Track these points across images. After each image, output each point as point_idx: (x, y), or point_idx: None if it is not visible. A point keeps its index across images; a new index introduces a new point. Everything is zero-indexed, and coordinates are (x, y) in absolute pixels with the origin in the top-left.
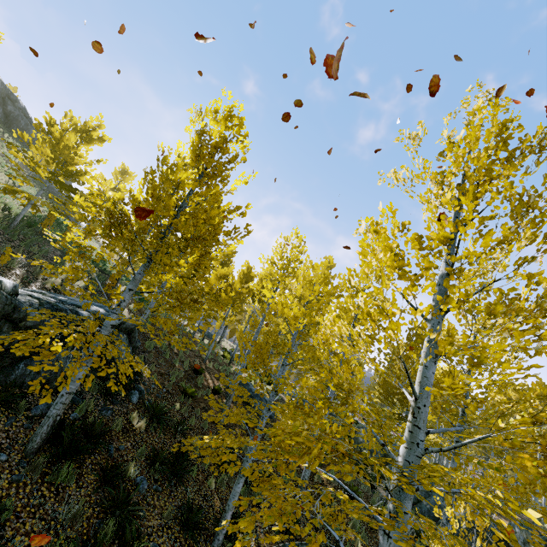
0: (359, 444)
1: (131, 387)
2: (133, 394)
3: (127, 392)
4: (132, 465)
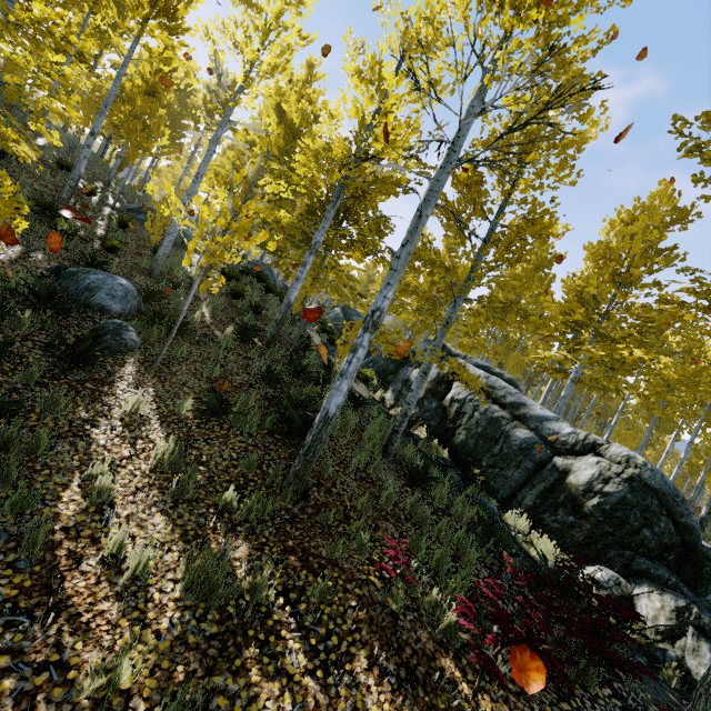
0: (328, 319)
1: None
2: None
3: None
4: None
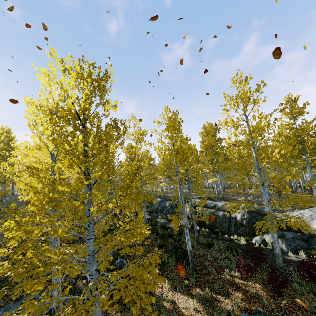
0: None
1: None
2: None
3: None
4: None
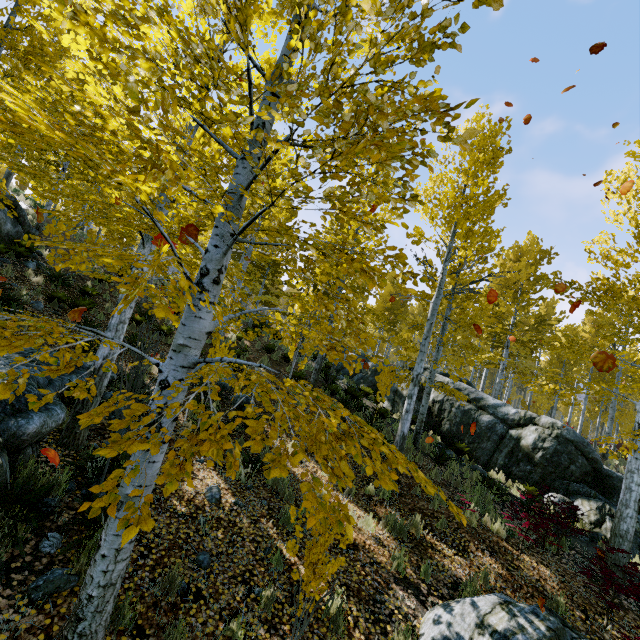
0: None
1: (23, 254)
2: (29, 262)
3: (23, 262)
4: (24, 291)
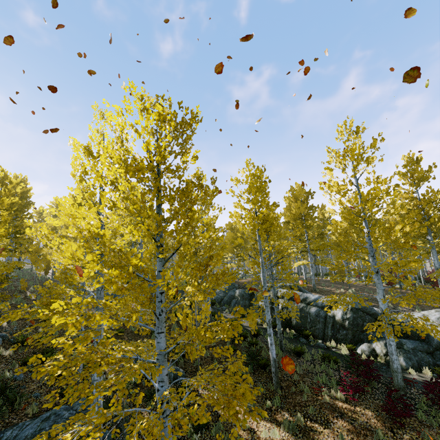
0: None
1: None
2: None
3: None
4: (6, 372)
